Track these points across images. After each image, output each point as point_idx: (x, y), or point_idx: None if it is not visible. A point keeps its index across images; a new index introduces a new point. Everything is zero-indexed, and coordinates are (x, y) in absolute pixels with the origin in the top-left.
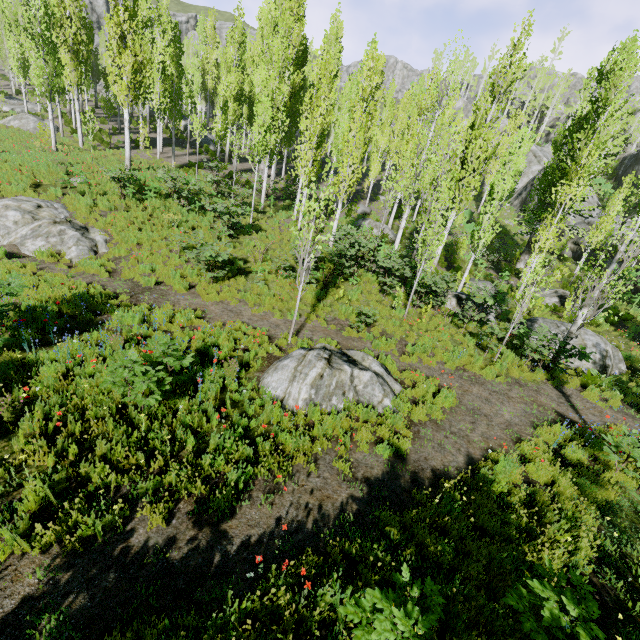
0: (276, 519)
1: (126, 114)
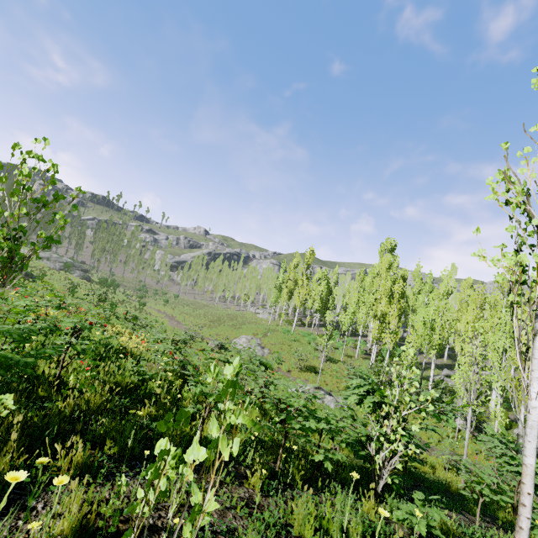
0: None
1: (298, 310)
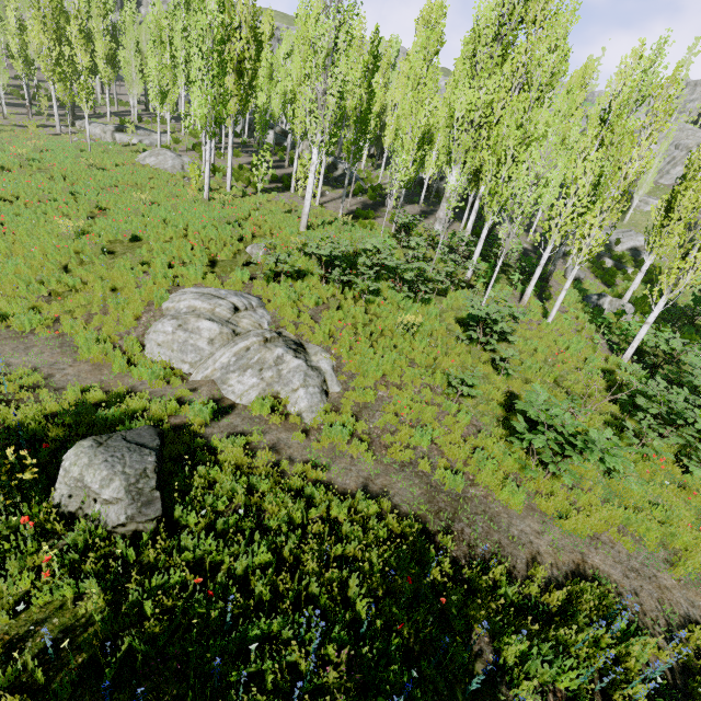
0: None
1: (315, 155)
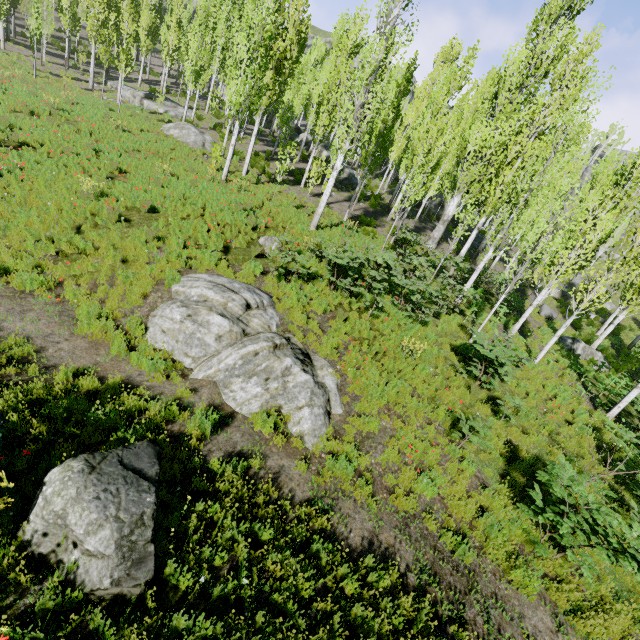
0: None
1: (340, 161)
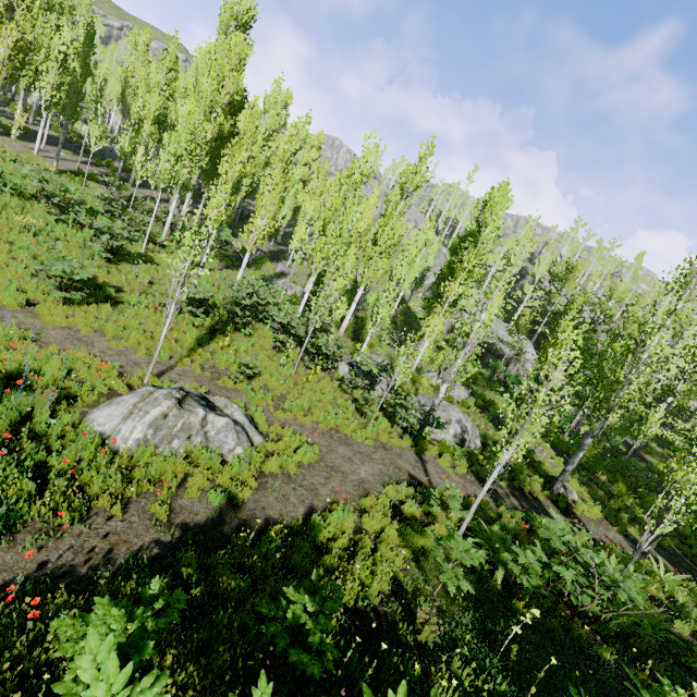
0: (40, 563)
1: None
